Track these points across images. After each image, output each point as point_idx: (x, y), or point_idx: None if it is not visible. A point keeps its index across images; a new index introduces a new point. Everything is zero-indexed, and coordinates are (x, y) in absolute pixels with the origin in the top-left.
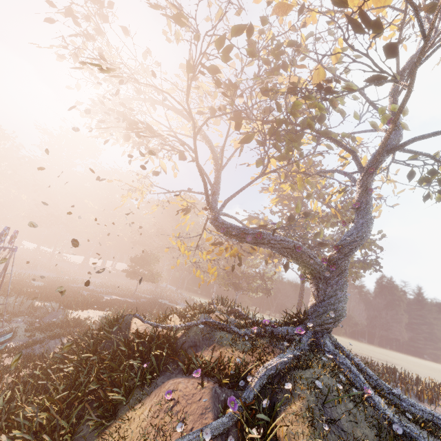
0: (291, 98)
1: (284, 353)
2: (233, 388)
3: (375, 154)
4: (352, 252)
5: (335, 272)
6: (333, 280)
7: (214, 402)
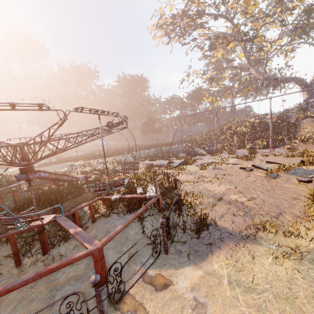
0: None
1: None
2: None
3: None
4: None
5: None
6: None
7: None
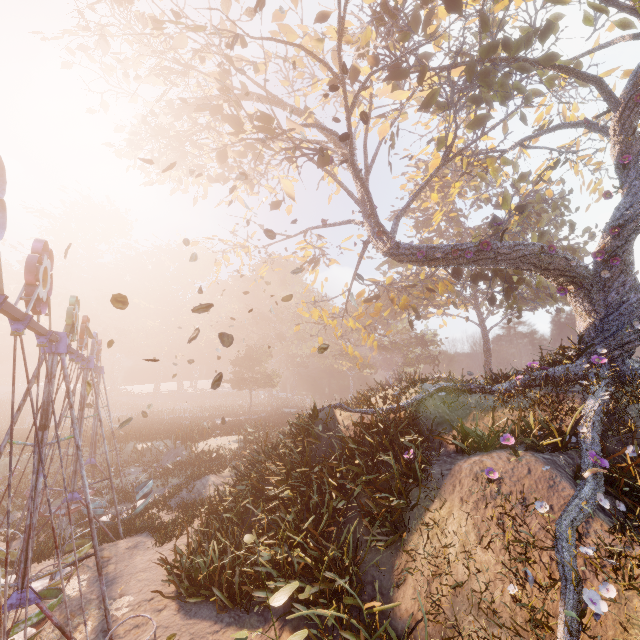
0: (497, 6)
1: (594, 392)
2: (558, 451)
3: (635, 72)
4: (638, 231)
5: (616, 269)
6: (614, 281)
7: (556, 468)
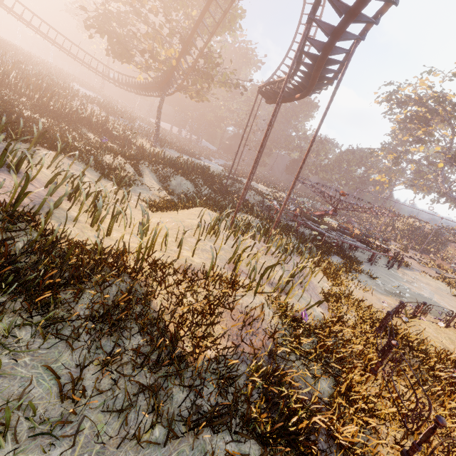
0: None
1: None
2: None
3: None
4: None
5: None
6: None
7: None
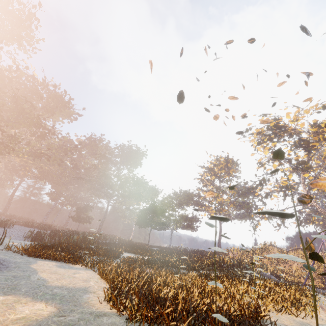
0: None
1: None
2: None
3: None
4: None
5: None
6: None
7: None
